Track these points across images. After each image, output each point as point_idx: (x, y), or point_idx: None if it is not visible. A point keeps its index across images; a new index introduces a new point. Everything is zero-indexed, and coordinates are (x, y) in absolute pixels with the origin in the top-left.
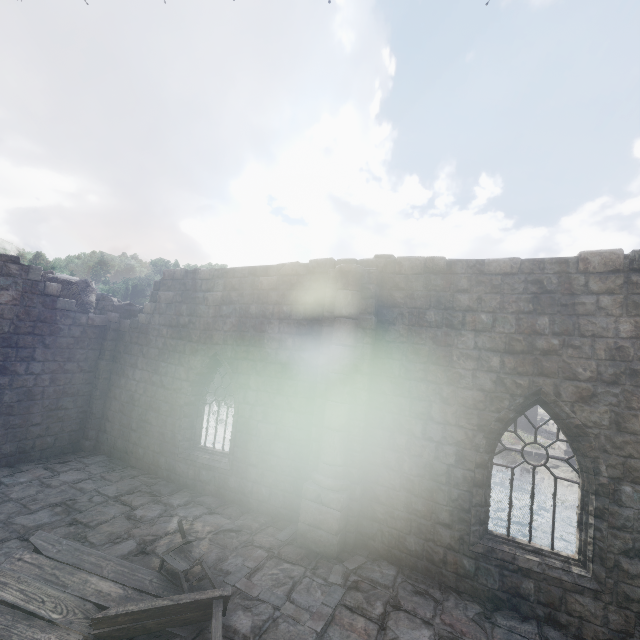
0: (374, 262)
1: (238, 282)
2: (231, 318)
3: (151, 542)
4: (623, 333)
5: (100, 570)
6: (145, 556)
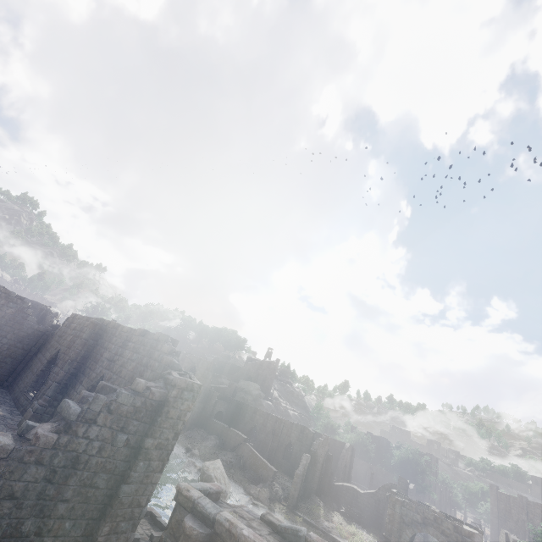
0: (107, 321)
1: (82, 322)
2: (72, 336)
3: None
4: (128, 357)
5: None
6: None
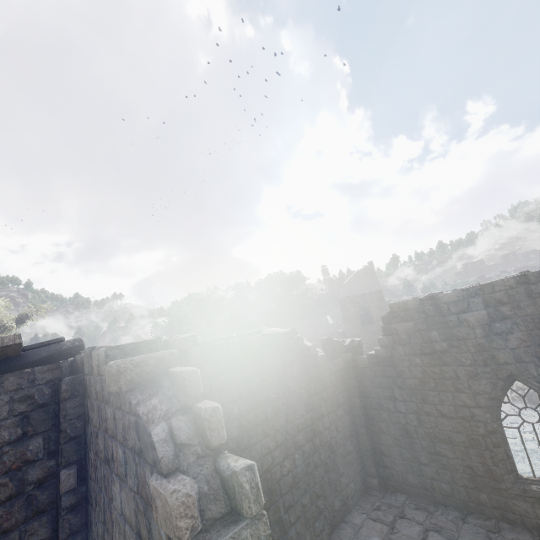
0: None
1: (504, 295)
2: (514, 334)
3: None
4: None
5: None
6: None
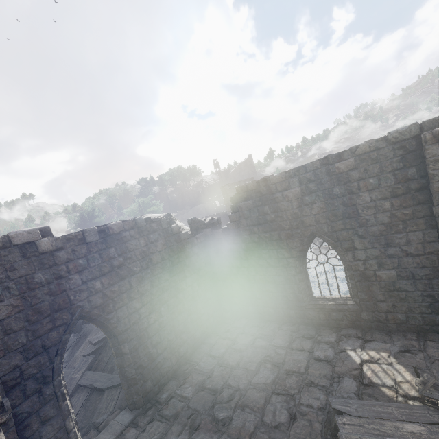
0: None
1: (312, 175)
2: (317, 203)
3: (360, 375)
4: None
5: (393, 416)
6: (372, 388)
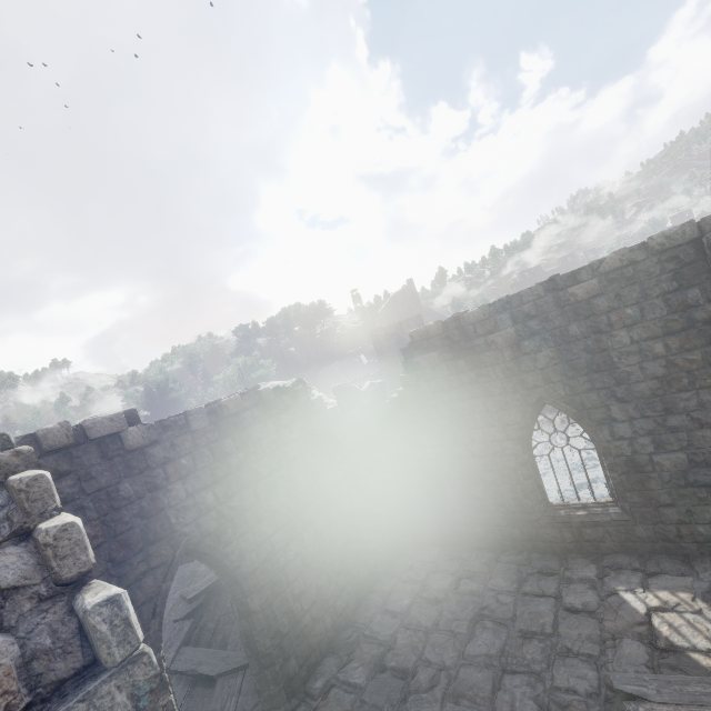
0: None
1: (533, 307)
2: (543, 351)
3: (651, 634)
4: None
5: None
6: (676, 655)
